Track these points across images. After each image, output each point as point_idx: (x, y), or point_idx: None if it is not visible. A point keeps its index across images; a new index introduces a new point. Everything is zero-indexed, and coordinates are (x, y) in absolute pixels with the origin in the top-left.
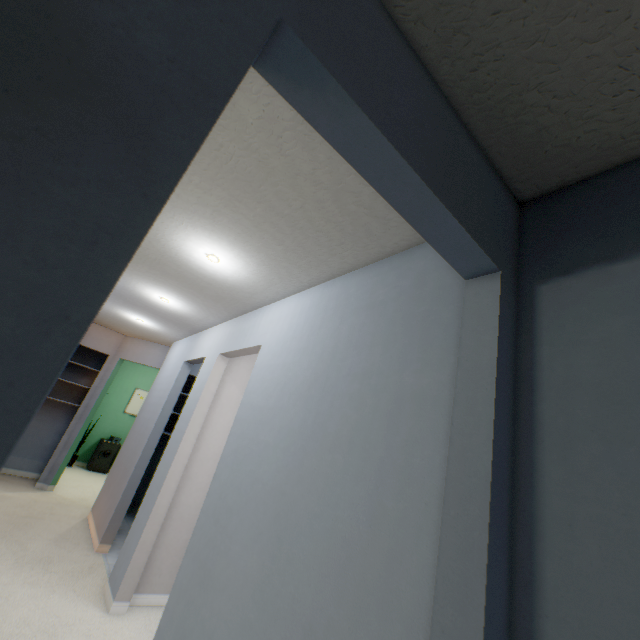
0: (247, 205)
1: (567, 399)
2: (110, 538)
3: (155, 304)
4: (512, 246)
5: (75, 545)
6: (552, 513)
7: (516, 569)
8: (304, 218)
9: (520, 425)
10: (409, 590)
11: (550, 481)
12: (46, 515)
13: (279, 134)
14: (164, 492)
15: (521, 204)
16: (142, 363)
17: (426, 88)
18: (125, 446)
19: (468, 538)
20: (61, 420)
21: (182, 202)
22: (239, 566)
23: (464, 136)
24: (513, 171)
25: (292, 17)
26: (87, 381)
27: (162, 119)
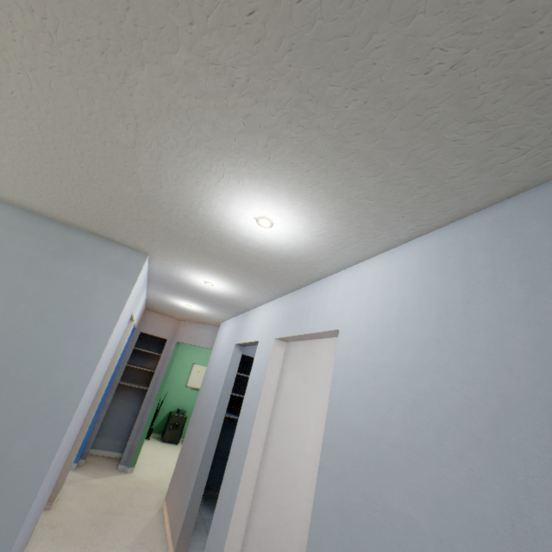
0: (329, 104)
1: None
2: (183, 546)
3: (200, 289)
4: None
5: None
6: None
7: None
8: (449, 96)
9: None
10: None
11: None
12: (125, 508)
13: None
14: (235, 518)
15: None
16: (195, 344)
17: None
18: (189, 432)
19: None
20: (134, 402)
21: (220, 136)
22: None
23: None
24: None
25: None
26: (152, 364)
27: None
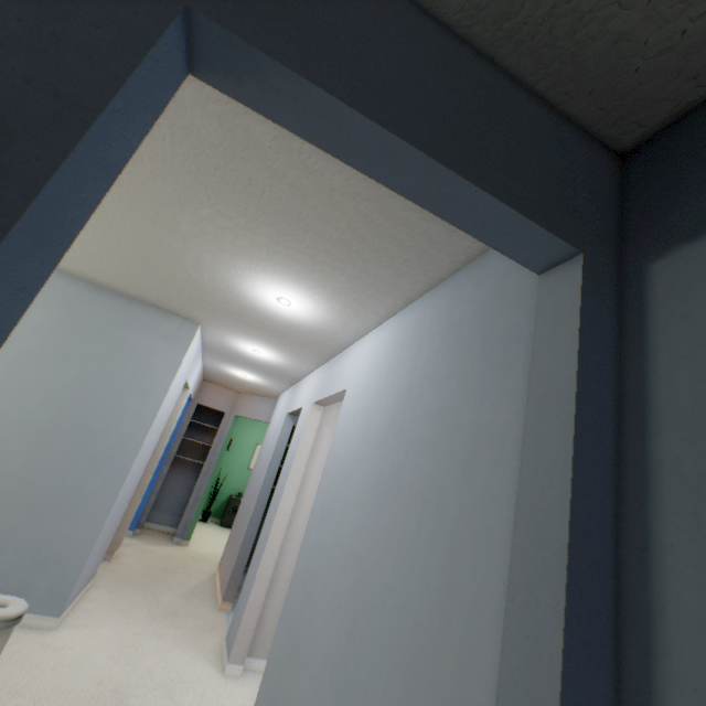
0: (295, 237)
1: (698, 429)
2: (231, 596)
3: (251, 357)
4: (607, 216)
5: (201, 601)
6: (679, 613)
7: (625, 697)
8: (356, 239)
9: (627, 473)
10: (484, 702)
11: (675, 561)
12: (179, 569)
13: (299, 150)
14: (268, 551)
15: (623, 156)
16: (254, 418)
17: (429, 38)
18: (242, 502)
19: (537, 640)
20: (191, 477)
21: (238, 248)
22: (320, 641)
23: (503, 85)
24: (595, 113)
25: (204, 1)
26: (210, 439)
27: (12, 145)
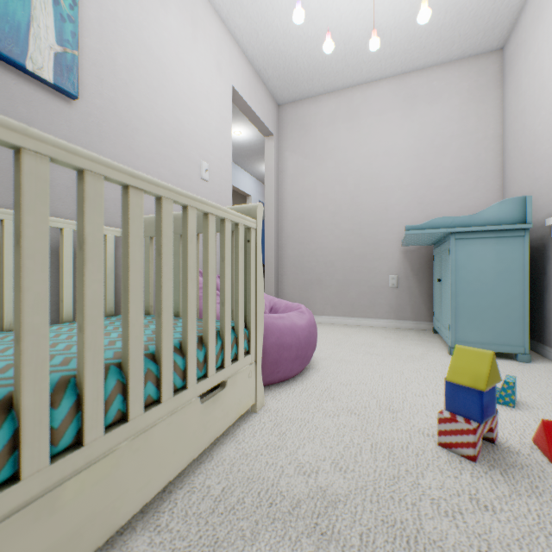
0: None
1: None
2: None
3: (247, 144)
4: None
5: None
6: None
7: None
8: None
9: None
10: None
11: None
12: None
13: None
14: (267, 248)
15: None
16: None
17: None
18: None
19: None
20: None
21: None
22: None
23: None
24: None
25: None
26: None
27: None
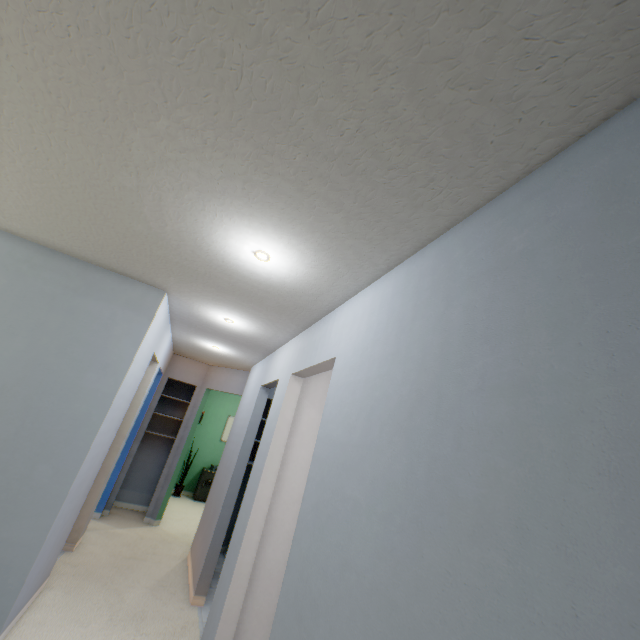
0: (281, 156)
1: None
2: (204, 589)
3: (222, 327)
4: None
5: (171, 595)
6: None
7: None
8: (365, 151)
9: None
10: None
11: None
12: (148, 555)
13: None
14: (245, 546)
15: None
16: (226, 391)
17: None
18: (215, 480)
19: None
20: (162, 453)
21: (206, 182)
22: None
23: None
24: None
25: None
26: (181, 413)
27: None
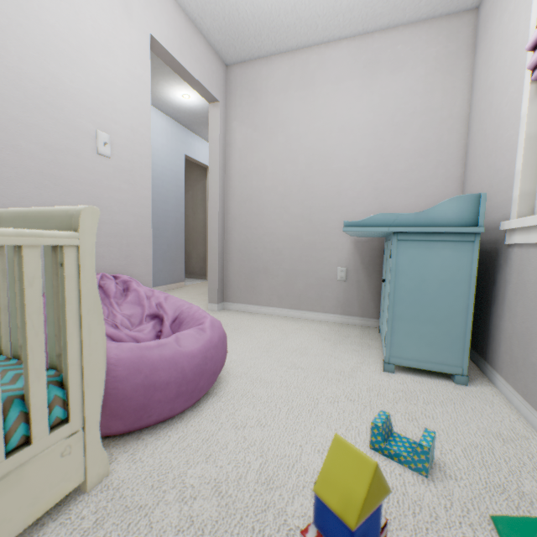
0: None
1: None
2: None
3: (200, 110)
4: None
5: None
6: None
7: None
8: None
9: None
10: None
11: None
12: None
13: None
14: (211, 232)
15: None
16: None
17: None
18: None
19: None
20: None
21: None
22: None
23: None
24: None
25: None
26: None
27: None
